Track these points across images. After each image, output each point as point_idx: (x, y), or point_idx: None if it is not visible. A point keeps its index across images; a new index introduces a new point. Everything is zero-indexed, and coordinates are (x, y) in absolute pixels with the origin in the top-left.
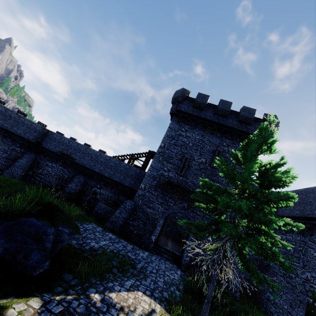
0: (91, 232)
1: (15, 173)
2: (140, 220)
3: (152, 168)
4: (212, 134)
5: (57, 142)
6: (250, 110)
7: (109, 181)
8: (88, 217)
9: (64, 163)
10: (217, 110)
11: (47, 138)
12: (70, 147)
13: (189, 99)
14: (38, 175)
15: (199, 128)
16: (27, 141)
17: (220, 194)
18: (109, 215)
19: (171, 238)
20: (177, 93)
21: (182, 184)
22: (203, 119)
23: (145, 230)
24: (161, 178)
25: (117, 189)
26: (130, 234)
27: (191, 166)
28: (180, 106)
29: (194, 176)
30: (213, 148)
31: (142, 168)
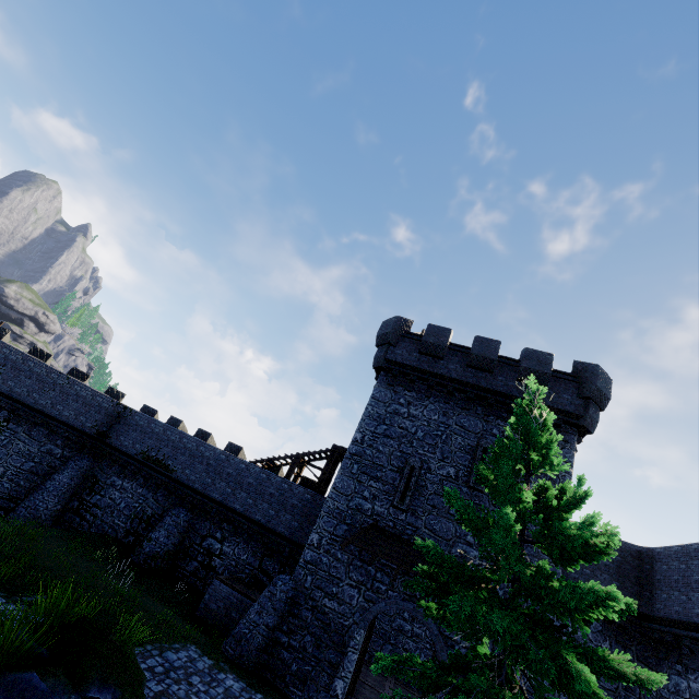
0: (181, 675)
1: (41, 507)
2: (308, 632)
3: (336, 493)
4: (464, 408)
5: (139, 432)
6: (541, 356)
7: (243, 523)
8: (184, 625)
9: (150, 480)
10: (469, 358)
11: (121, 425)
12: (165, 443)
13: (411, 337)
14: (90, 508)
15: (437, 396)
16: (80, 432)
17: (471, 585)
18: (236, 614)
19: (393, 679)
20: (386, 325)
21: (407, 533)
22: (442, 377)
23: (319, 663)
24: (357, 517)
25: (260, 542)
26: (281, 674)
27: (424, 485)
28: (394, 353)
29: (432, 510)
30: (471, 442)
31: (318, 488)
